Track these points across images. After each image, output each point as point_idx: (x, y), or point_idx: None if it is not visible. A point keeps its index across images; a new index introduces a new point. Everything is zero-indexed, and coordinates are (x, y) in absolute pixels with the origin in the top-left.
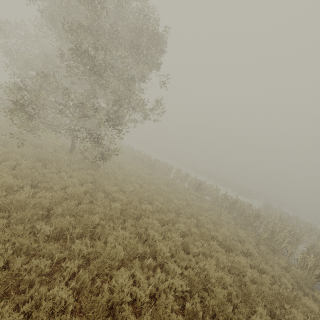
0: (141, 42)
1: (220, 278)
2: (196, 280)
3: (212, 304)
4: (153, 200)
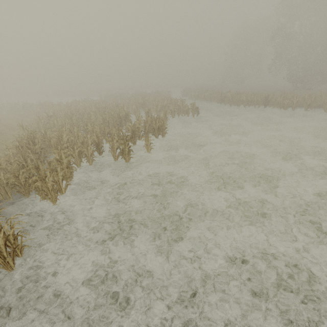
0: None
1: None
2: None
3: None
4: None
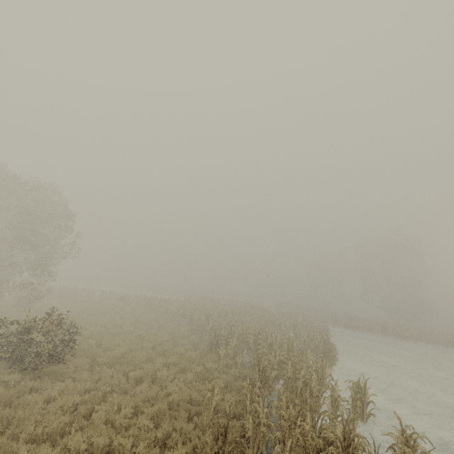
0: (59, 220)
1: (127, 323)
2: (115, 323)
3: (121, 325)
4: (87, 312)
